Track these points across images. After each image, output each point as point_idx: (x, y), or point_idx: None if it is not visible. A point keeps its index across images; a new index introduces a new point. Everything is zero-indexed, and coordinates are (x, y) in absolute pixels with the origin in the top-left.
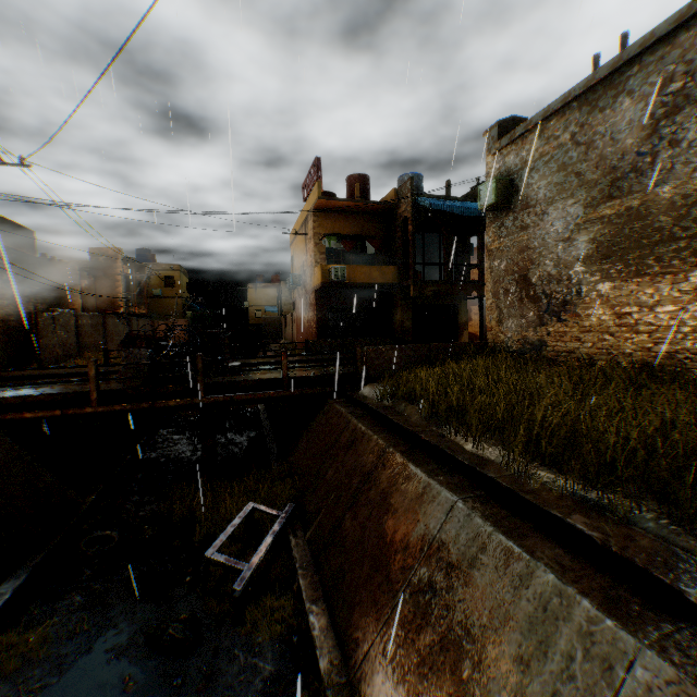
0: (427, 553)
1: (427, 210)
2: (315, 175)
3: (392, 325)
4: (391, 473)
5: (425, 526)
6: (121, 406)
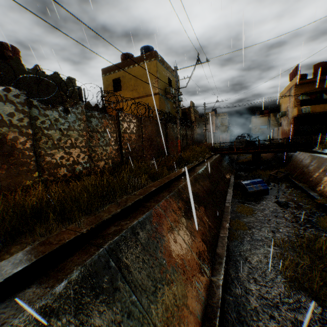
0: (323, 167)
1: None
2: (296, 72)
3: None
4: (318, 160)
5: (324, 164)
6: (240, 151)
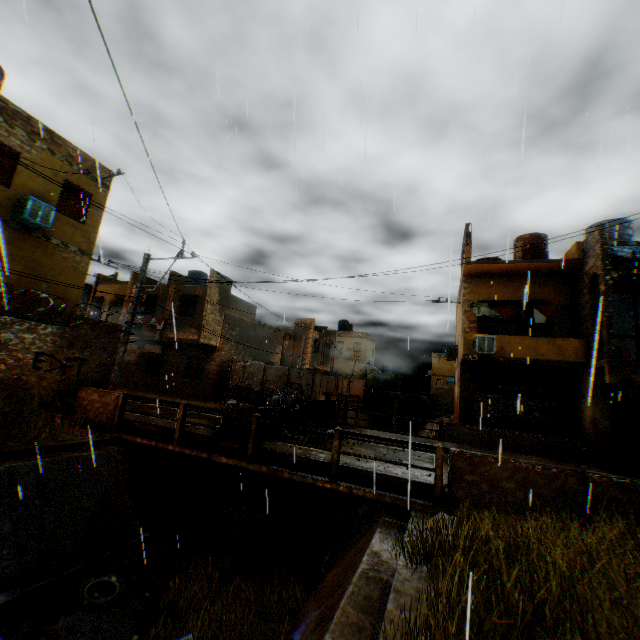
0: None
1: (631, 262)
2: (464, 242)
3: (578, 421)
4: None
5: None
6: (189, 450)
